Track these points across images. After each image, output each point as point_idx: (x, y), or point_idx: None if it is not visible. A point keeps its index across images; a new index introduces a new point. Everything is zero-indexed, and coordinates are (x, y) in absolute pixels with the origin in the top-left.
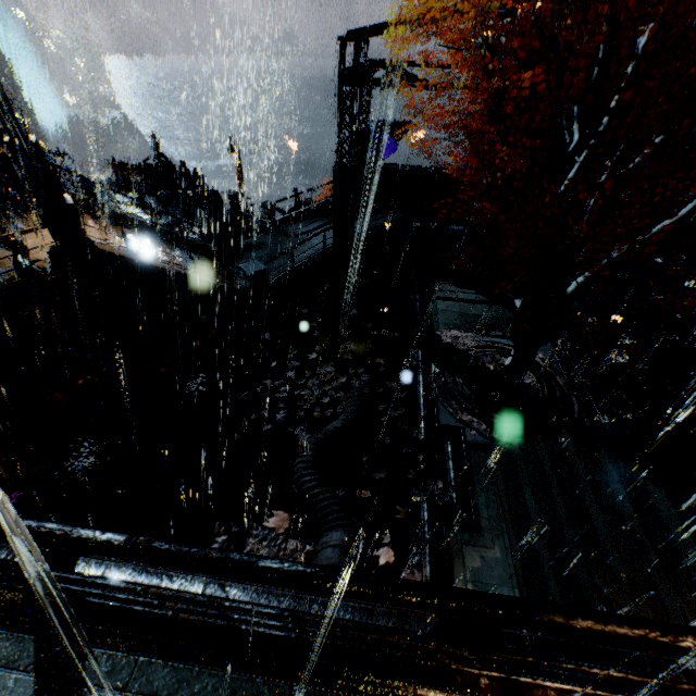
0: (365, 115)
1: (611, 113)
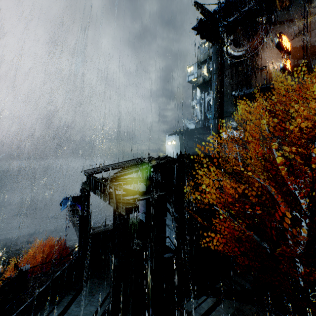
0: (87, 207)
1: (309, 217)
